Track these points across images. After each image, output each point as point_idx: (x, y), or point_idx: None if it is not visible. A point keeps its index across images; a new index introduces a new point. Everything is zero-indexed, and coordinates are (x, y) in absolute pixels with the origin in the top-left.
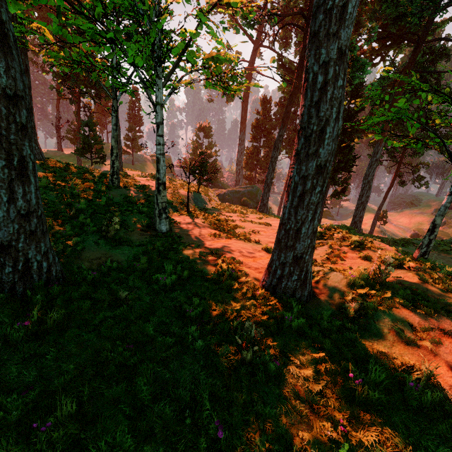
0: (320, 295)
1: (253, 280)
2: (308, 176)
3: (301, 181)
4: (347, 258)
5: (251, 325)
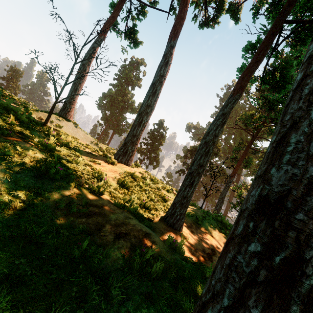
0: None
1: None
2: None
3: None
4: None
5: None
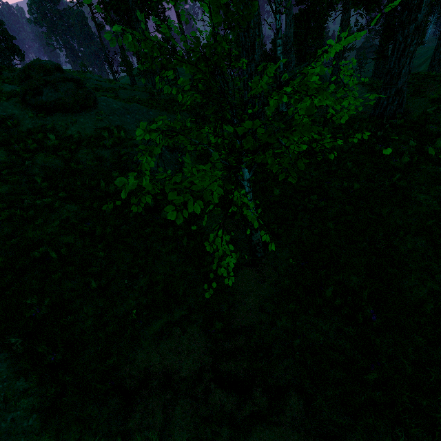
0: (410, 112)
1: (364, 116)
2: (408, 35)
3: (403, 40)
4: (427, 91)
5: (375, 128)
